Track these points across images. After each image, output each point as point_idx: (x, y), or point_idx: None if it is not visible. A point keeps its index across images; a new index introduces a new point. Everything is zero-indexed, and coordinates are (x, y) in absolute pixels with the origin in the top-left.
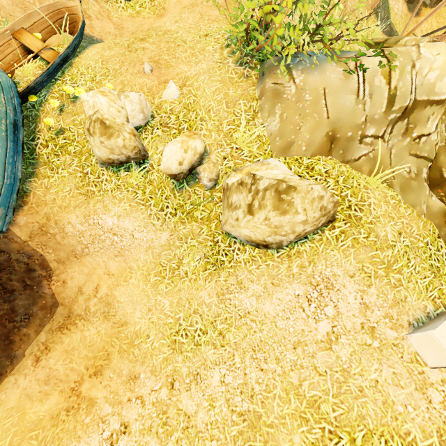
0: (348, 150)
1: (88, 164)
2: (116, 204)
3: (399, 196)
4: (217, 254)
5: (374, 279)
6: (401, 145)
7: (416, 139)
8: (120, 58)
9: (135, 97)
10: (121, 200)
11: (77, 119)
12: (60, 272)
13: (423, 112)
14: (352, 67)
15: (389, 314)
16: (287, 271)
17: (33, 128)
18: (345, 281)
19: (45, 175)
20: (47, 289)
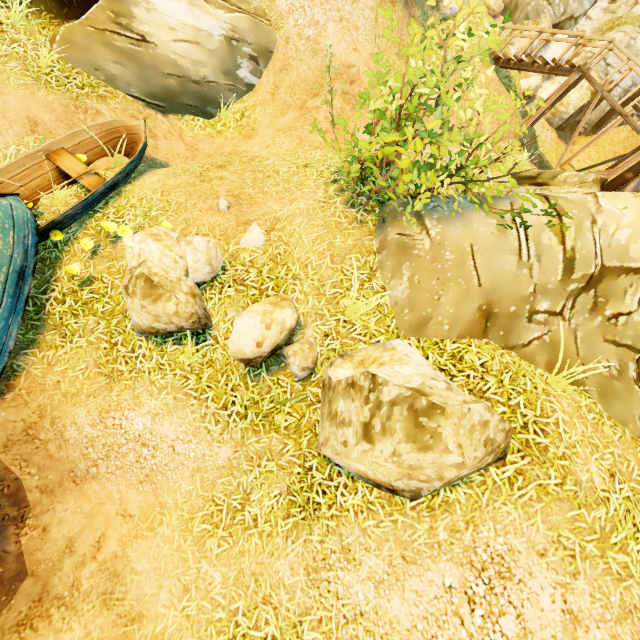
0: (511, 331)
1: (119, 330)
2: (154, 395)
3: (599, 405)
4: (308, 489)
5: (581, 562)
6: (590, 326)
7: (611, 319)
8: (187, 189)
9: (201, 243)
10: (162, 388)
11: (115, 266)
12: (41, 511)
13: (616, 282)
14: (508, 218)
15: (619, 638)
16: (428, 536)
17: (49, 276)
18: (531, 564)
19: (52, 345)
20: (13, 544)
